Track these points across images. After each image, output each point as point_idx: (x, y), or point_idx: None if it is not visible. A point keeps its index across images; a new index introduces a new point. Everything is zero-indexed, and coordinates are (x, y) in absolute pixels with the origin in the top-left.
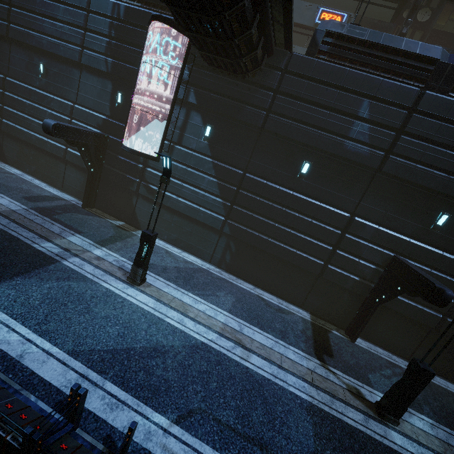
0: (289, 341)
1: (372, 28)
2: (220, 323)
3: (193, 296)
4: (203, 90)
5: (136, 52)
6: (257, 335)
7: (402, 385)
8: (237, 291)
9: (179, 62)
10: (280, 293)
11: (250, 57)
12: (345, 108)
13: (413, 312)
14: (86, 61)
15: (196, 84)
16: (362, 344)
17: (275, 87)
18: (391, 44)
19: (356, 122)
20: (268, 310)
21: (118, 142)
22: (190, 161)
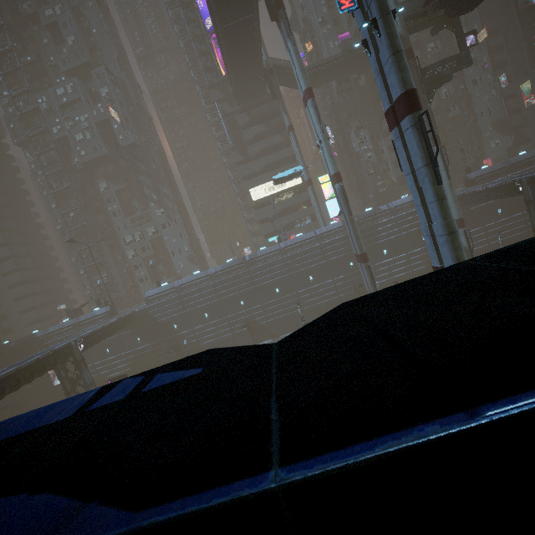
0: None
1: None
2: None
3: None
4: None
5: None
6: None
7: None
8: None
9: None
10: None
11: None
12: None
13: None
14: (405, 236)
15: None
16: None
17: None
18: (493, 169)
19: None
20: None
21: None
22: None
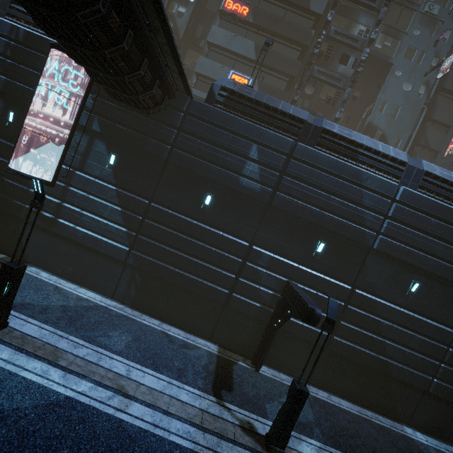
0: (186, 380)
1: (272, 93)
2: (102, 368)
3: (74, 340)
4: (108, 120)
5: (35, 74)
6: (147, 377)
7: (284, 410)
8: (137, 329)
9: (83, 91)
10: (188, 326)
11: (147, 95)
12: (239, 149)
13: (307, 334)
14: None
15: (101, 114)
16: (267, 372)
17: (178, 125)
18: (272, 104)
19: (248, 162)
20: (170, 347)
21: (5, 163)
22: (92, 188)
